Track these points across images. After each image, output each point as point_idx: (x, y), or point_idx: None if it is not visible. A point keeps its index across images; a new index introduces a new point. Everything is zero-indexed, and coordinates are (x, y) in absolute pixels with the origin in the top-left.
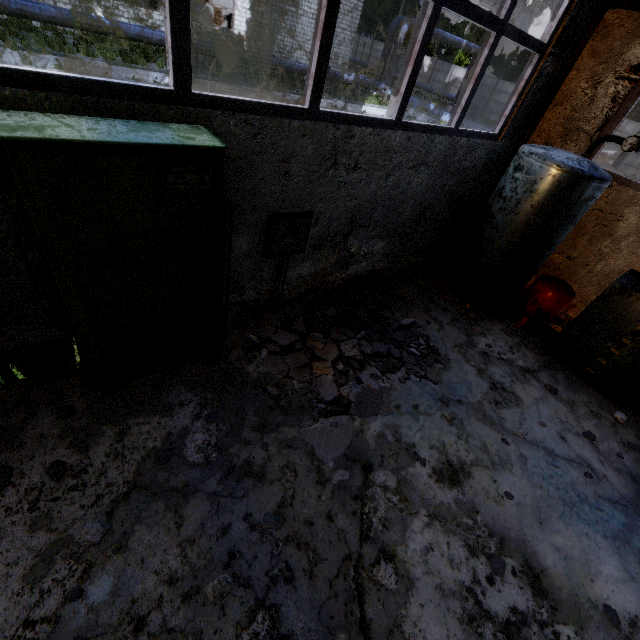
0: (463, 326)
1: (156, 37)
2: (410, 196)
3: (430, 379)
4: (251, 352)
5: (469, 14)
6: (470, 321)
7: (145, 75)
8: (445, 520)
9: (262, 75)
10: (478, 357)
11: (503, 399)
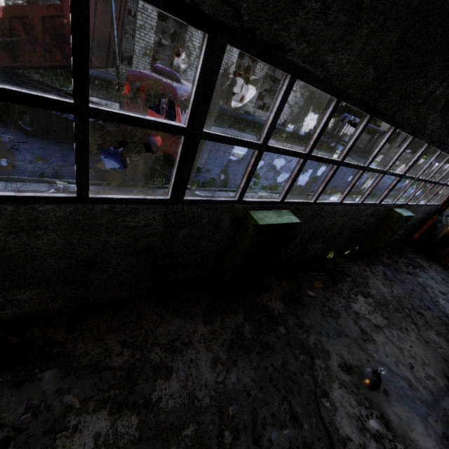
0: (426, 261)
1: (249, 119)
2: (416, 219)
3: (426, 273)
4: (381, 256)
5: (447, 186)
6: (427, 260)
7: (250, 137)
8: (446, 300)
9: (278, 133)
10: (434, 270)
11: (446, 282)
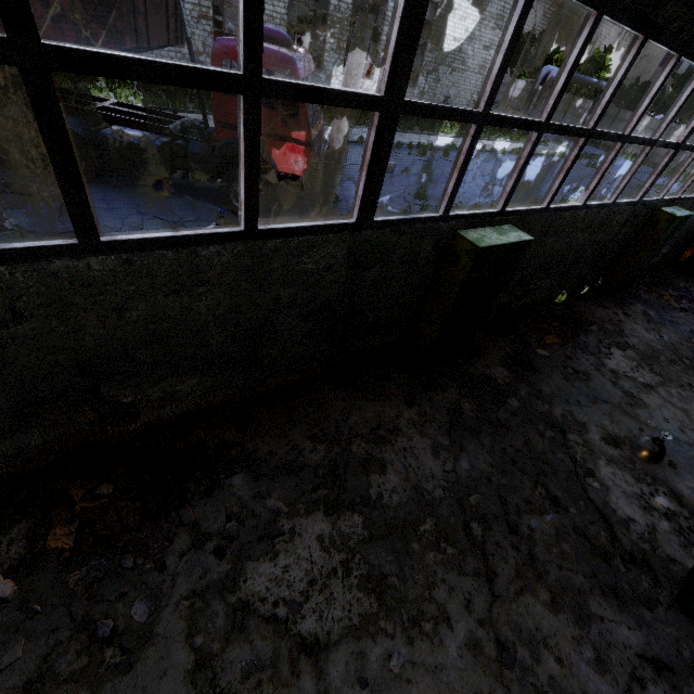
0: None
1: None
2: (690, 225)
3: None
4: (637, 291)
5: None
6: None
7: (396, 136)
8: None
9: (436, 122)
10: None
11: None
